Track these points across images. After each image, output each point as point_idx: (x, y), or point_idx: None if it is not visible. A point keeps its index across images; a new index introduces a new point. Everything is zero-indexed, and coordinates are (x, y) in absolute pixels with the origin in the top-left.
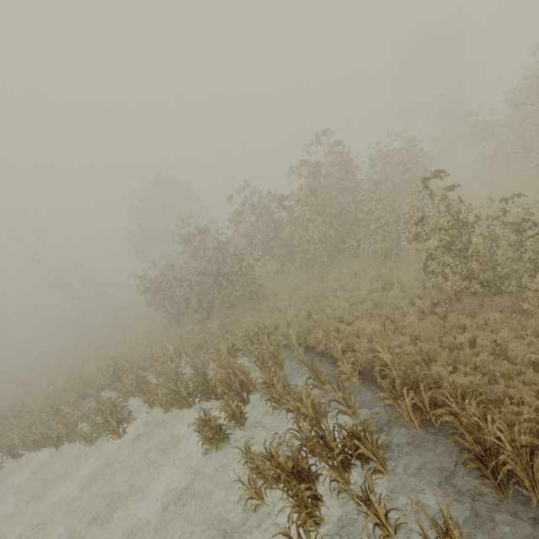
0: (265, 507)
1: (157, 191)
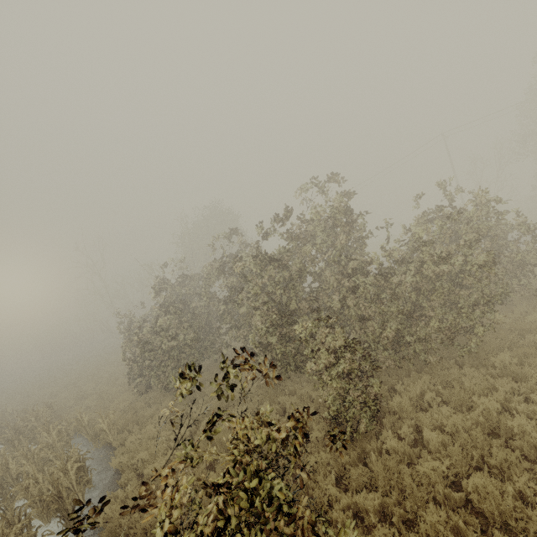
0: None
1: (206, 221)
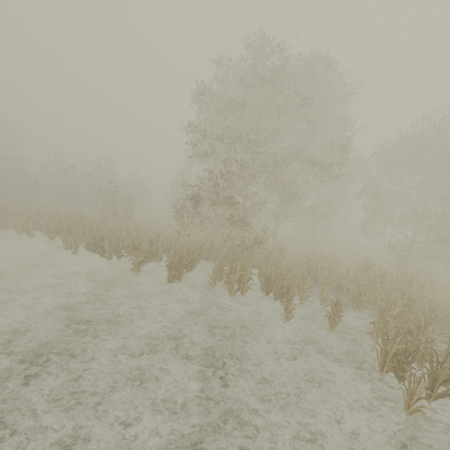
0: (4, 232)
1: None
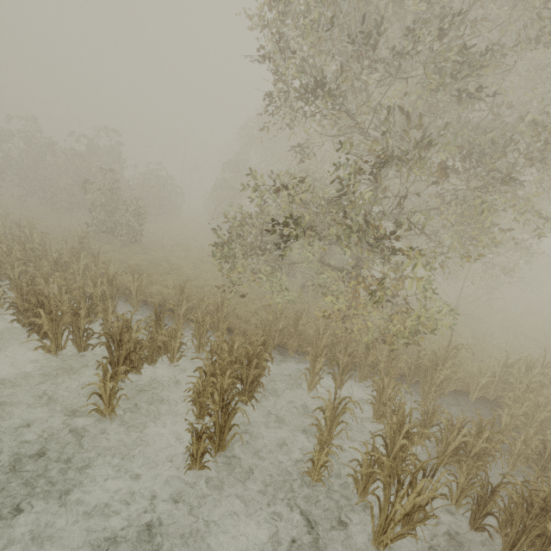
0: None
1: None
